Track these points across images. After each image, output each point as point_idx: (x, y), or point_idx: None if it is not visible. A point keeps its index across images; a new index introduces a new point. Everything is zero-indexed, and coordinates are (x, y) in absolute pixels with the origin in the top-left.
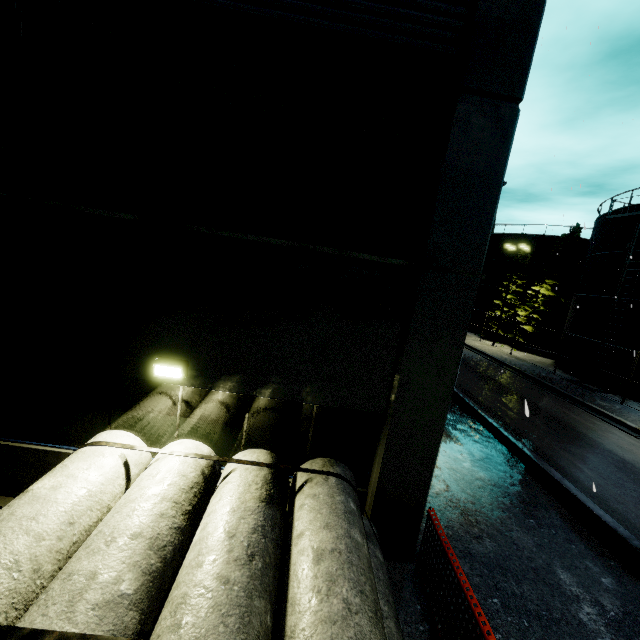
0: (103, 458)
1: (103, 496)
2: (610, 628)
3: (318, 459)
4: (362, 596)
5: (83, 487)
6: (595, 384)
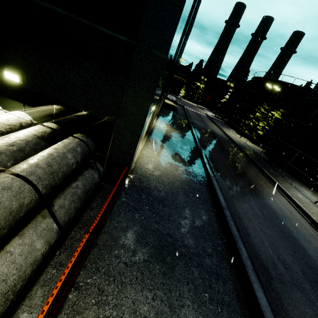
0: None
1: None
2: (190, 227)
3: (79, 134)
4: (49, 166)
5: None
6: (276, 164)
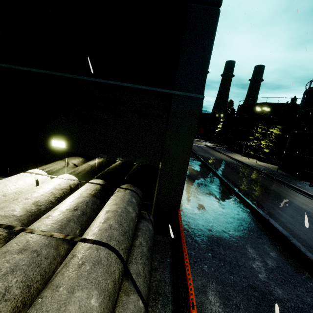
0: (26, 177)
1: (23, 190)
2: (267, 271)
3: (125, 185)
4: (120, 225)
5: (13, 184)
6: (298, 177)
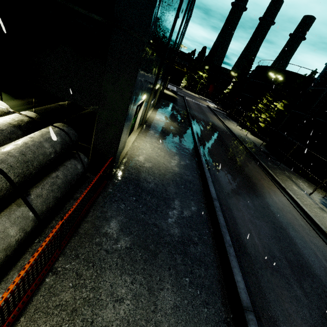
0: None
1: None
2: (178, 218)
3: (59, 123)
4: (22, 155)
5: None
6: (275, 156)
